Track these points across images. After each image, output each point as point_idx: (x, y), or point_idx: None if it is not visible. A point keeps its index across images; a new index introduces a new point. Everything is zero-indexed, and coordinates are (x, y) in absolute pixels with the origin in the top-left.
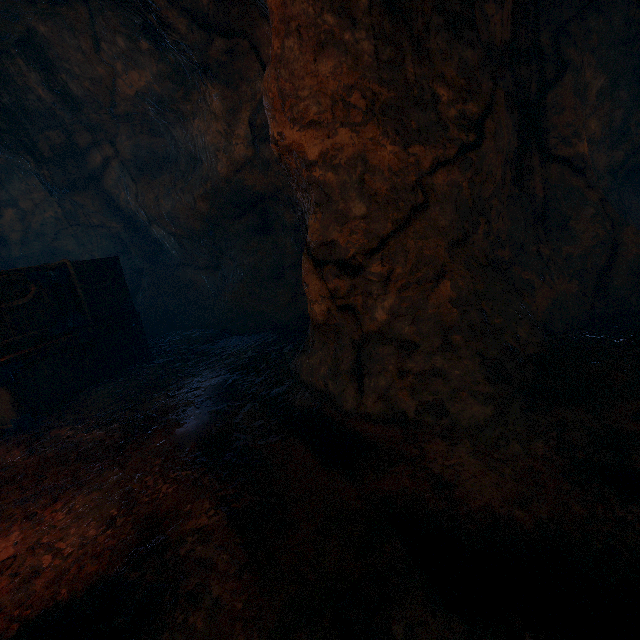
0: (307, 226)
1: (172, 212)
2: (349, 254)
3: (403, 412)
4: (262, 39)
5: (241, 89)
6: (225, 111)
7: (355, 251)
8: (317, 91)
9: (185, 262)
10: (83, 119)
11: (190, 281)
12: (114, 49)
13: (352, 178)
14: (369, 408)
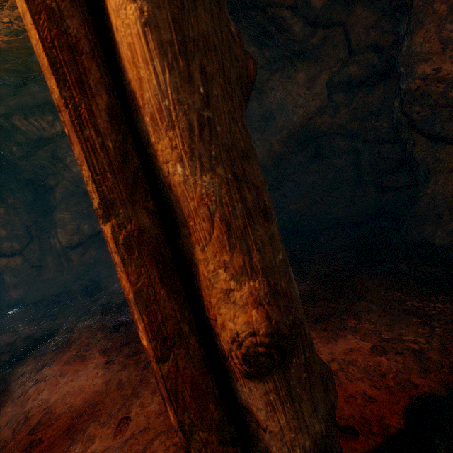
0: (436, 133)
1: None
2: None
3: None
4: (356, 23)
5: (324, 62)
6: (306, 79)
7: None
8: None
9: None
10: None
11: None
12: None
13: None
14: None
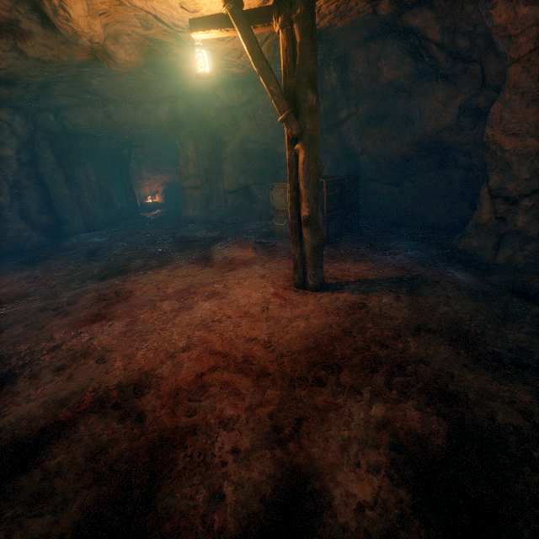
0: (488, 177)
1: (383, 150)
2: (512, 195)
3: (516, 265)
4: (490, 65)
5: (462, 87)
6: (445, 97)
7: (516, 194)
8: (522, 121)
9: (374, 179)
10: (347, 94)
11: (375, 191)
12: (387, 61)
13: (526, 161)
14: (498, 261)
